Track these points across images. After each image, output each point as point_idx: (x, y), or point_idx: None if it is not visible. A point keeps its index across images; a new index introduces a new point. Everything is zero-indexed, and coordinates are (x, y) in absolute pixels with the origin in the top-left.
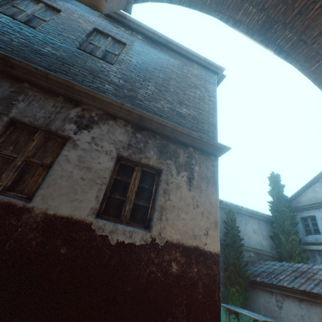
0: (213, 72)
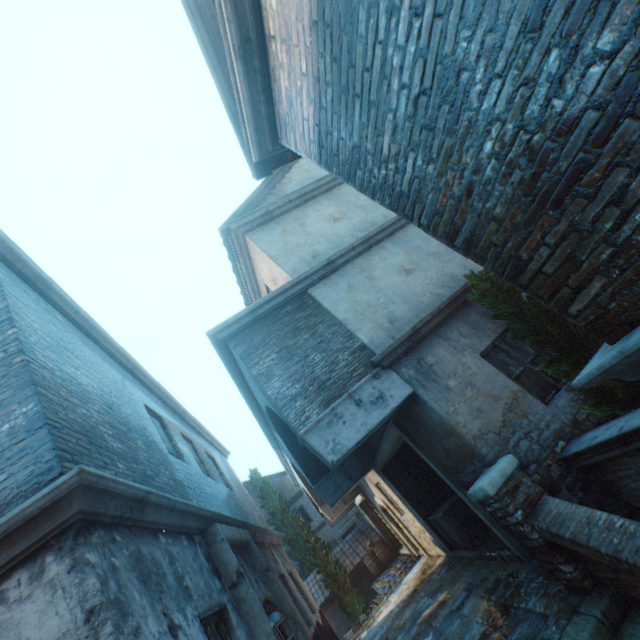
0: (226, 457)
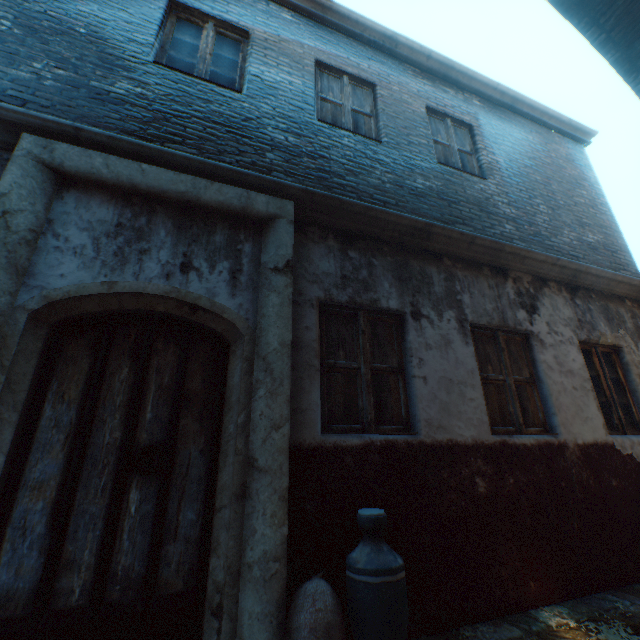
0: (577, 142)
